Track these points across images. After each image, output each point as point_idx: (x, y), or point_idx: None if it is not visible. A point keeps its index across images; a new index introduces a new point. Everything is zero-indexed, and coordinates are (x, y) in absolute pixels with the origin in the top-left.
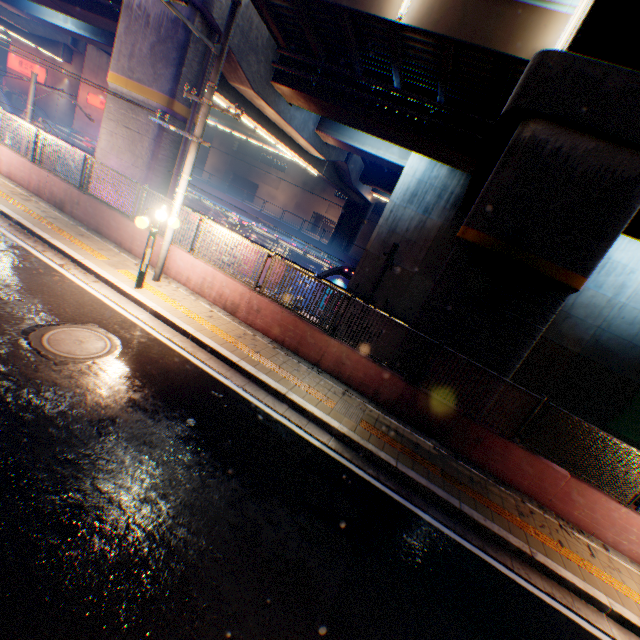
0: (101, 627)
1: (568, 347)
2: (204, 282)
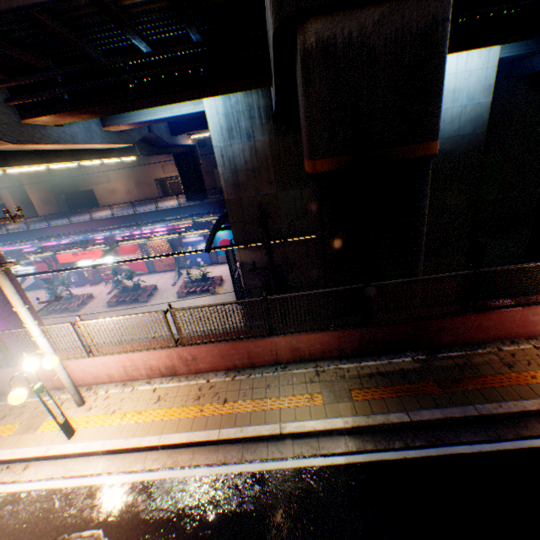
0: None
1: None
2: (126, 369)
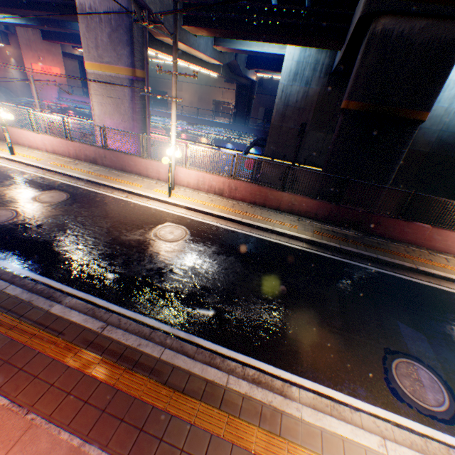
0: (267, 321)
1: (421, 150)
2: (198, 182)
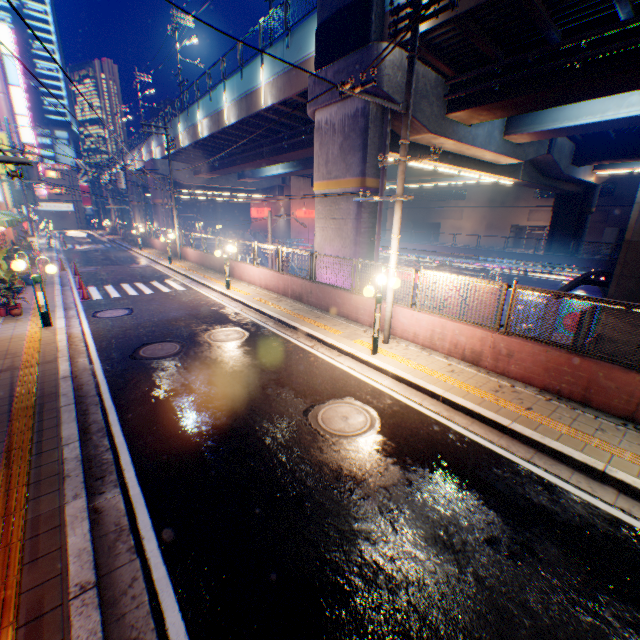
0: None
1: None
2: (432, 334)
